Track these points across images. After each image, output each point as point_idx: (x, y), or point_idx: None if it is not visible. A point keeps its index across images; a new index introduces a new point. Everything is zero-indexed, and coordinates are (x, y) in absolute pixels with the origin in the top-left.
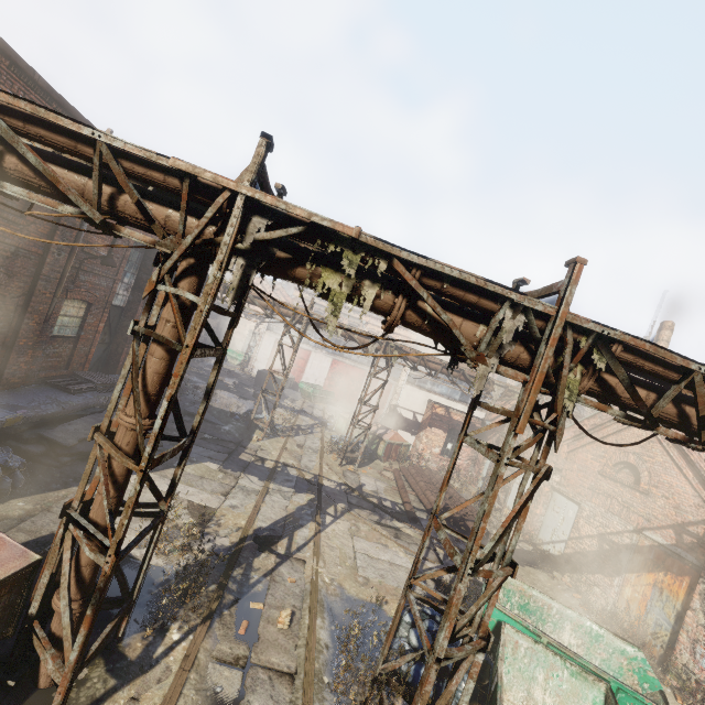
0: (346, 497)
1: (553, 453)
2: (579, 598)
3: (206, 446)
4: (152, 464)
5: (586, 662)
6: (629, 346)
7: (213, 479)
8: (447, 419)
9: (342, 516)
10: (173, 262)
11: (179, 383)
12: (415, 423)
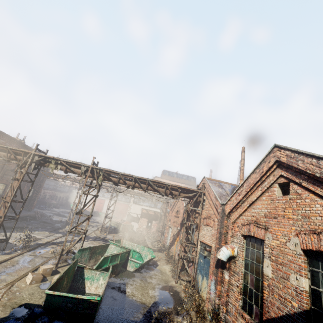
0: (95, 238)
1: (169, 215)
2: (166, 255)
3: (46, 228)
4: (13, 201)
5: (127, 247)
6: (107, 170)
7: (44, 234)
8: (147, 214)
9: (89, 241)
10: (20, 165)
11: (19, 185)
12: (138, 218)
